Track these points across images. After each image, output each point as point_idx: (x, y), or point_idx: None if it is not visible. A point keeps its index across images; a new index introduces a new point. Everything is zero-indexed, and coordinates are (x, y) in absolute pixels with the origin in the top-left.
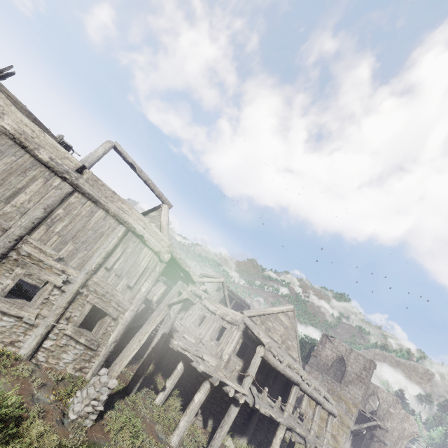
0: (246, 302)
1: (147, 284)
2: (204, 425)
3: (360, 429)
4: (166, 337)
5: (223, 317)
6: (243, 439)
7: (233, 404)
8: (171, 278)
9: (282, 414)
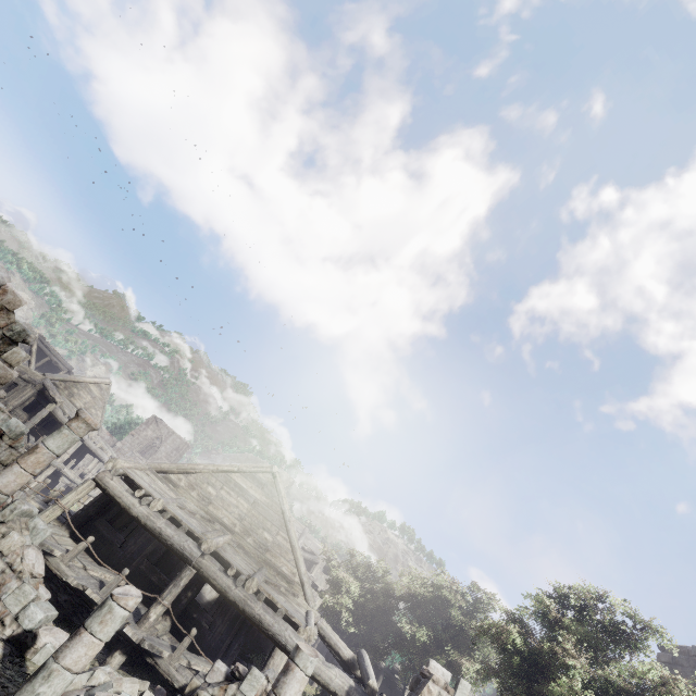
0: (67, 364)
1: None
2: None
3: None
4: None
5: (20, 375)
6: None
7: None
8: None
9: (56, 460)
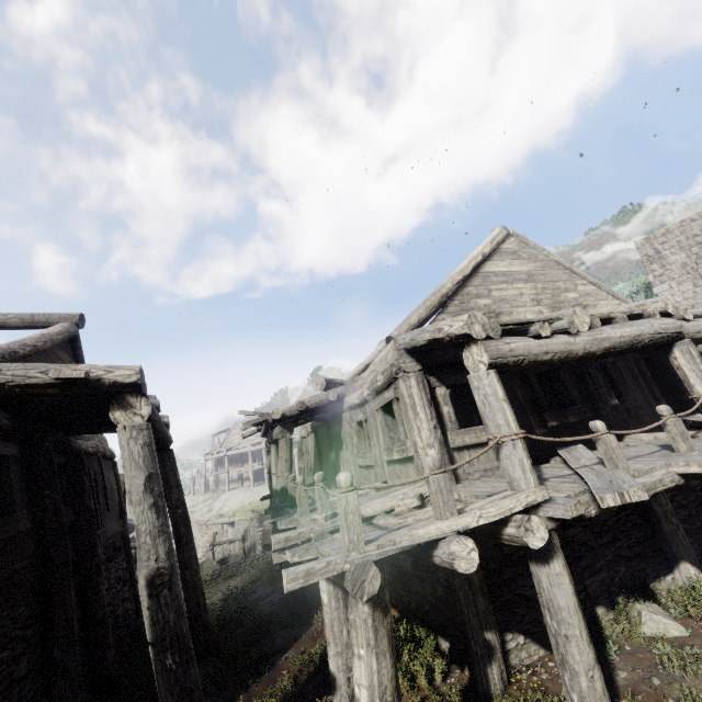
0: None
1: None
2: (547, 643)
3: None
4: (269, 548)
5: (374, 389)
6: (682, 573)
7: (533, 564)
8: None
9: None
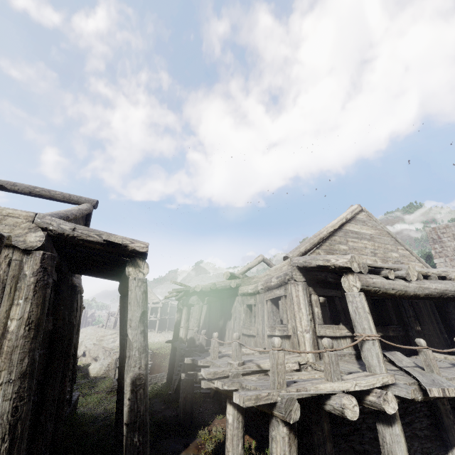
0: None
1: (16, 310)
2: None
3: None
4: (190, 376)
5: (268, 286)
6: None
7: (380, 424)
8: (124, 282)
9: None
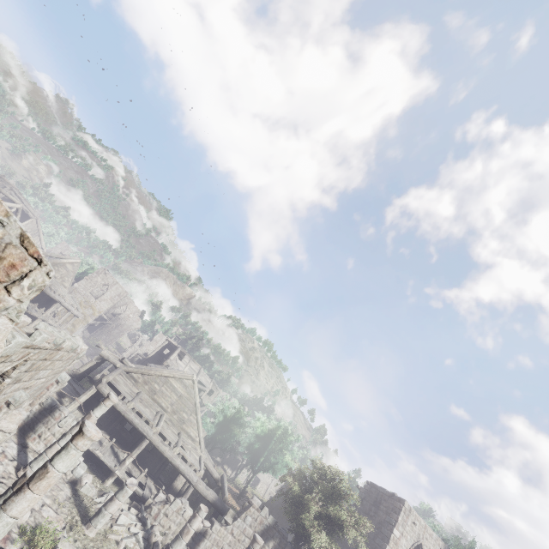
0: (35, 214)
1: None
2: None
3: (96, 324)
4: None
5: None
6: None
7: None
8: None
9: (42, 314)
